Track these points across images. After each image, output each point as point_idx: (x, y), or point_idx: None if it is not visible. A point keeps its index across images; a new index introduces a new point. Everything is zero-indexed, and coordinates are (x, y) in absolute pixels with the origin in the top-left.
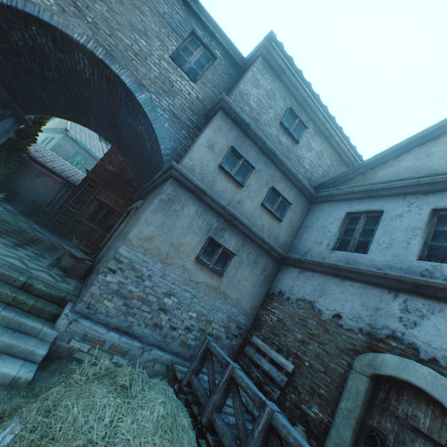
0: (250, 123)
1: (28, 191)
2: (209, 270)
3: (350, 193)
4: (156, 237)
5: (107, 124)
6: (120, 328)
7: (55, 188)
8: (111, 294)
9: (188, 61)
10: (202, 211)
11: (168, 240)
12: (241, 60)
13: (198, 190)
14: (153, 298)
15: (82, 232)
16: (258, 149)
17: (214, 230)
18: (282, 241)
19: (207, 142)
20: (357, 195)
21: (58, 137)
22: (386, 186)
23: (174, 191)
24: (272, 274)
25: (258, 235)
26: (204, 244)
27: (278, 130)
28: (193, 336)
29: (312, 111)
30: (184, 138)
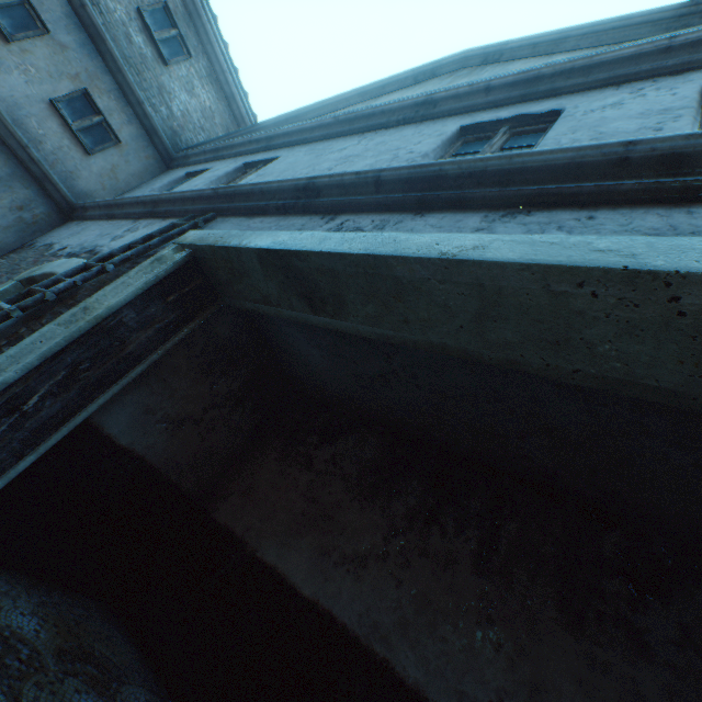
0: None
1: None
2: None
3: (203, 153)
4: None
5: None
6: None
7: None
8: None
9: None
10: None
11: None
12: None
13: None
14: None
15: None
16: (74, 13)
17: None
18: (85, 187)
19: None
20: (207, 157)
21: None
22: (230, 144)
23: None
24: (42, 226)
25: (18, 136)
26: None
27: (131, 17)
28: None
29: (209, 40)
30: None
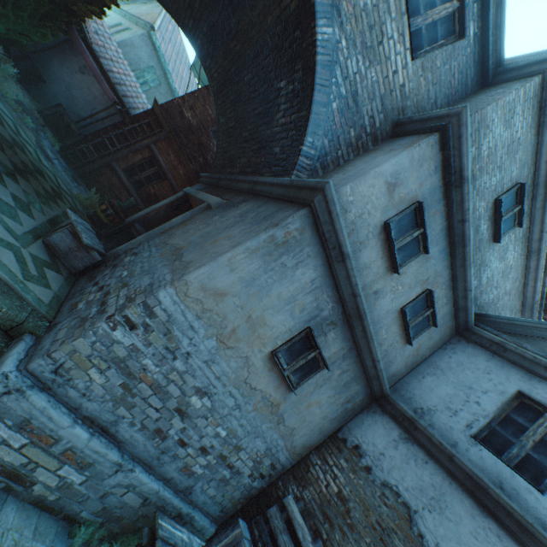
0: (469, 179)
1: (59, 85)
2: (279, 376)
3: (540, 364)
4: (232, 295)
5: (224, 49)
6: (97, 420)
7: (100, 101)
8: (108, 361)
9: (424, 12)
10: (320, 283)
11: (247, 308)
12: (495, 63)
13: (336, 248)
14: (175, 390)
15: (108, 183)
16: (447, 225)
17: (320, 320)
18: (393, 370)
19: (391, 174)
20: None
21: (135, 32)
22: None
23: (300, 231)
24: (355, 410)
25: (375, 354)
26: (295, 336)
27: (487, 208)
28: (206, 461)
29: (543, 205)
30: (346, 143)
